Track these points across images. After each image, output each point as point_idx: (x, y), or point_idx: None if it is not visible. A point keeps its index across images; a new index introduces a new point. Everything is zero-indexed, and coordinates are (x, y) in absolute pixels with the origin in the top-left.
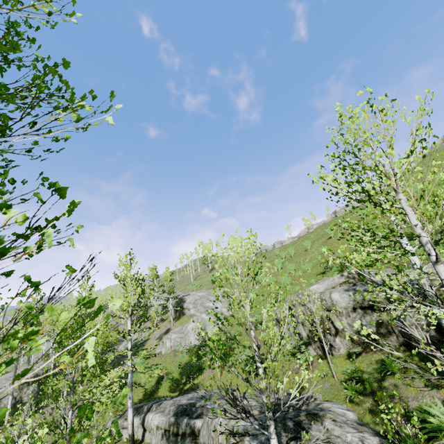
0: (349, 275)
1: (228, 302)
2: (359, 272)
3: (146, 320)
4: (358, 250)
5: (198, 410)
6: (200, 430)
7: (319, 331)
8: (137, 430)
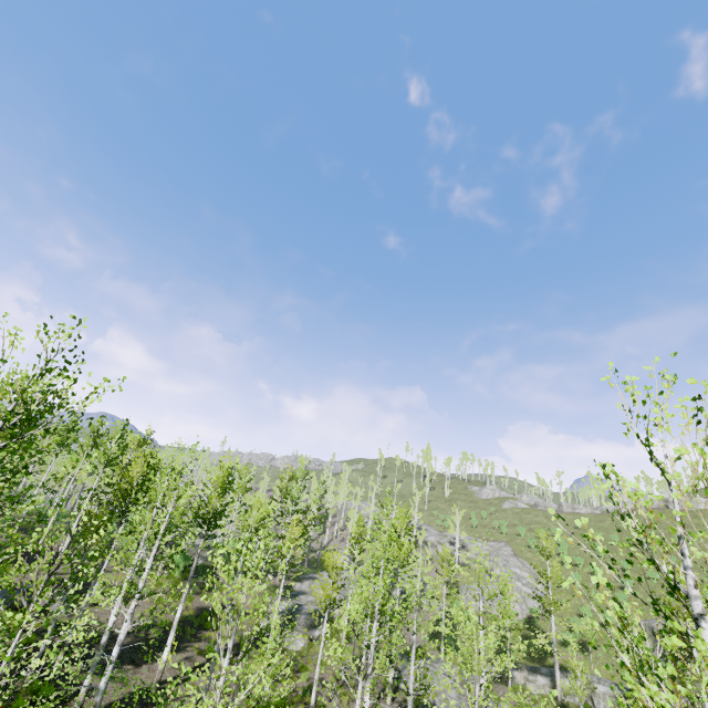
0: None
1: (534, 574)
2: None
3: None
4: None
5: None
6: None
7: None
8: (543, 687)
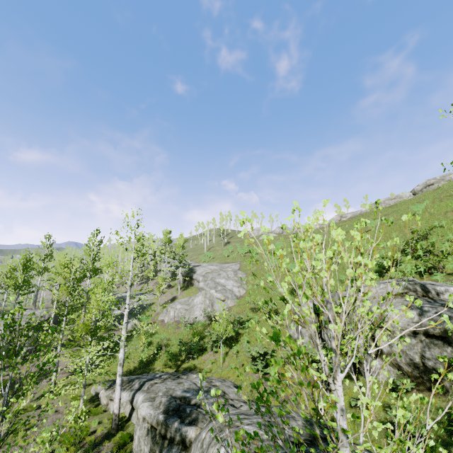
0: (409, 285)
1: (241, 281)
2: (423, 285)
3: (154, 283)
4: (407, 251)
5: (193, 413)
6: (192, 445)
7: (361, 353)
8: (125, 405)
